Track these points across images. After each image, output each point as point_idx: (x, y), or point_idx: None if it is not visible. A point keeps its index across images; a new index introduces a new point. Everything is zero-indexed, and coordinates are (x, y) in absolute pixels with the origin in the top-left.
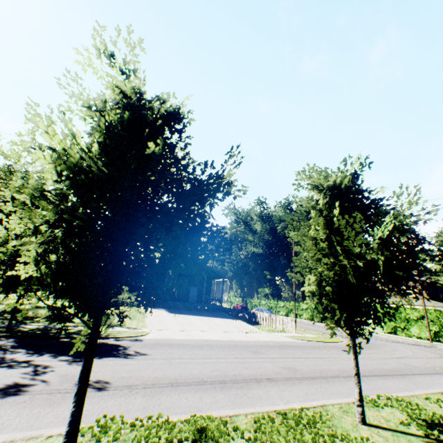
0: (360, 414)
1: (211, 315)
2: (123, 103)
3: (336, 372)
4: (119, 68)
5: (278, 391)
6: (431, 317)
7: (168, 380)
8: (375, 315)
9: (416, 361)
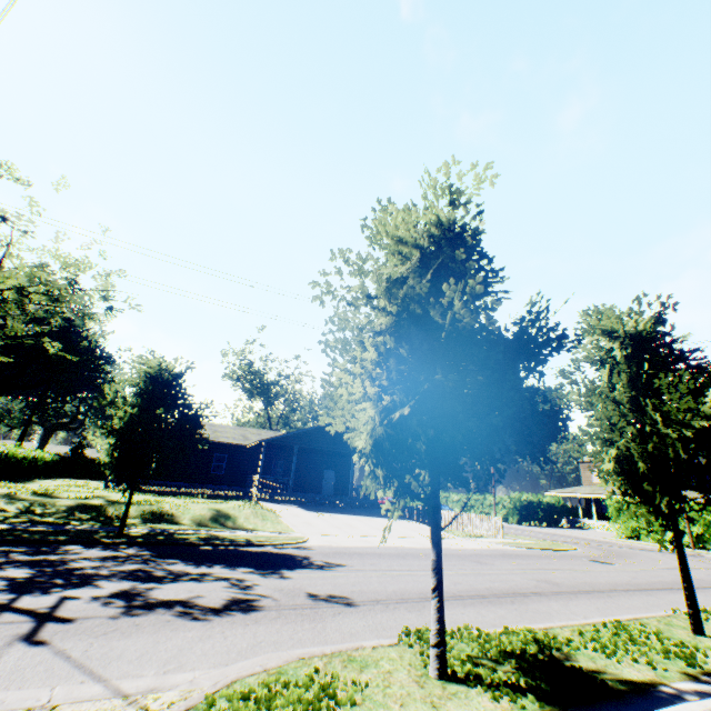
0: (696, 624)
1: (368, 514)
2: (440, 237)
3: (609, 585)
4: (449, 200)
5: (562, 606)
6: (691, 513)
7: (414, 594)
8: (707, 499)
9: (694, 573)
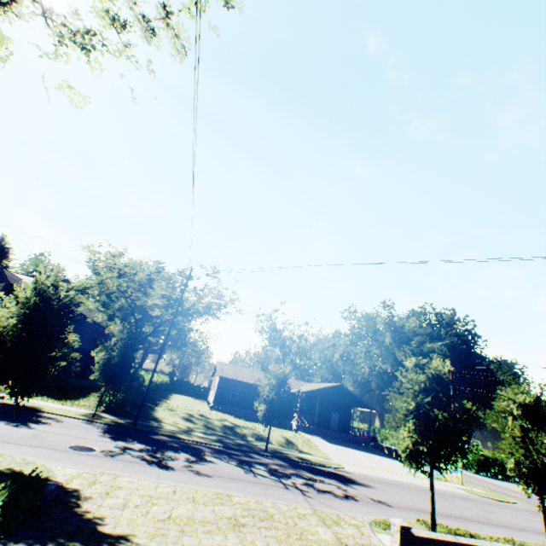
0: None
1: (366, 450)
2: (431, 378)
3: (522, 527)
4: (435, 369)
5: (488, 528)
6: None
7: (414, 507)
8: None
9: None
